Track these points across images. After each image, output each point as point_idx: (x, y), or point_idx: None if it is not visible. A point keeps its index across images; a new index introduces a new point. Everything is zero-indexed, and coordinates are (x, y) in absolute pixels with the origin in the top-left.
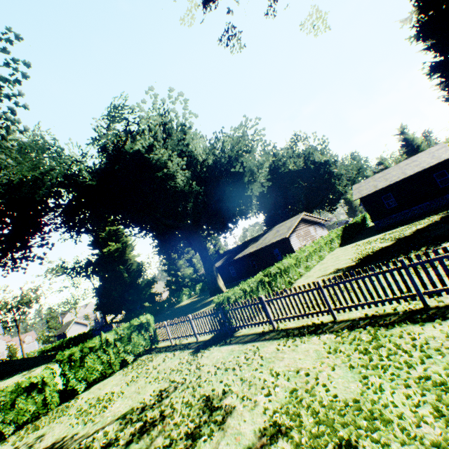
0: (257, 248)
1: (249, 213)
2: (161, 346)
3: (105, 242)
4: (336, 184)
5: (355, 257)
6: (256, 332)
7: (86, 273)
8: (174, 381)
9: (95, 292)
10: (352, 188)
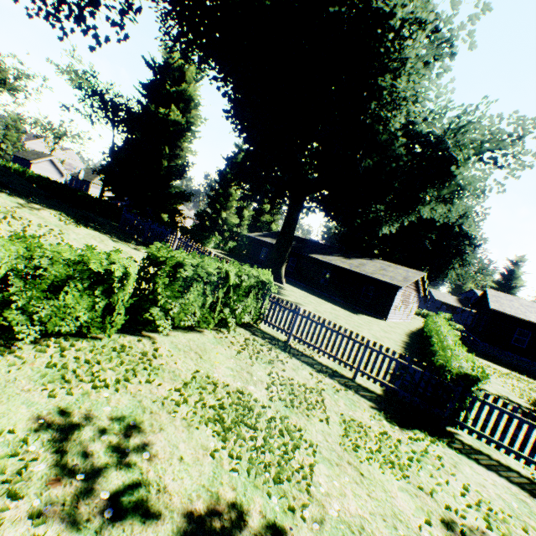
0: (351, 268)
1: (381, 226)
2: (264, 331)
3: (168, 100)
4: (452, 266)
5: (514, 391)
6: (520, 472)
7: (113, 117)
8: (456, 511)
9: (111, 150)
10: (486, 290)
